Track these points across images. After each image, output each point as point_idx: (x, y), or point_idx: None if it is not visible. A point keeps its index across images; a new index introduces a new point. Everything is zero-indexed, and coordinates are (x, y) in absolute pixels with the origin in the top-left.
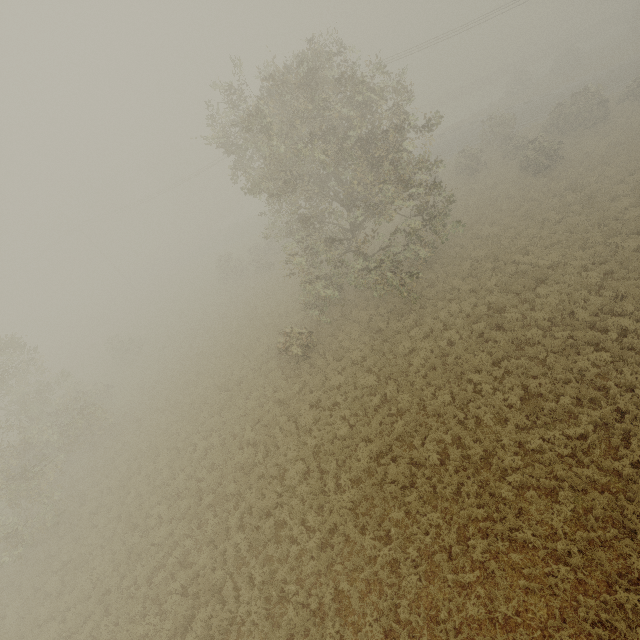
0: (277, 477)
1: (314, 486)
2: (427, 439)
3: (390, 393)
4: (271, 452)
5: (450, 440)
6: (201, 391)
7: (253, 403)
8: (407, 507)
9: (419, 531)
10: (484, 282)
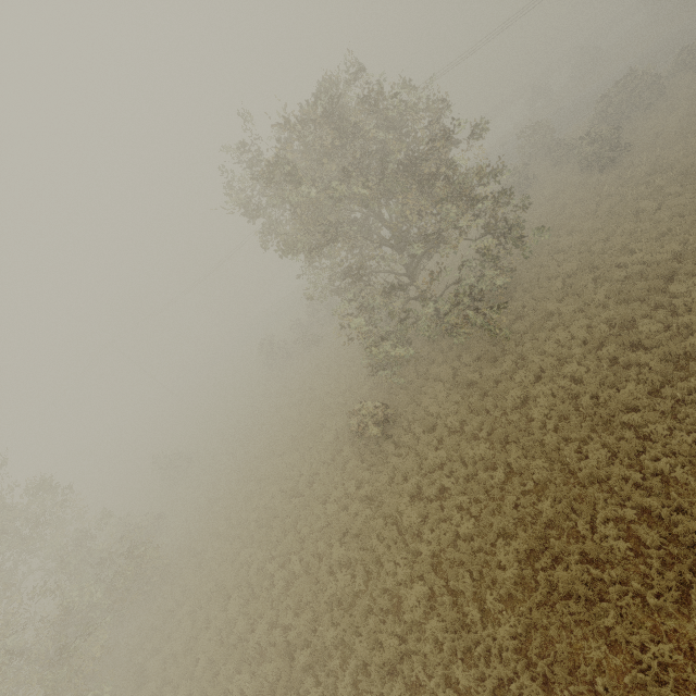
0: (390, 610)
1: (449, 619)
2: (596, 520)
3: (515, 462)
4: (373, 573)
5: (634, 516)
6: (267, 502)
7: (334, 507)
8: (606, 636)
9: (646, 679)
10: (589, 297)
